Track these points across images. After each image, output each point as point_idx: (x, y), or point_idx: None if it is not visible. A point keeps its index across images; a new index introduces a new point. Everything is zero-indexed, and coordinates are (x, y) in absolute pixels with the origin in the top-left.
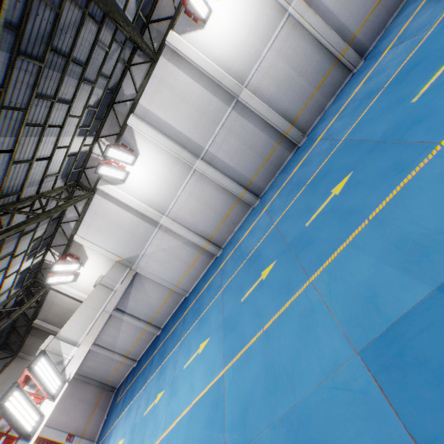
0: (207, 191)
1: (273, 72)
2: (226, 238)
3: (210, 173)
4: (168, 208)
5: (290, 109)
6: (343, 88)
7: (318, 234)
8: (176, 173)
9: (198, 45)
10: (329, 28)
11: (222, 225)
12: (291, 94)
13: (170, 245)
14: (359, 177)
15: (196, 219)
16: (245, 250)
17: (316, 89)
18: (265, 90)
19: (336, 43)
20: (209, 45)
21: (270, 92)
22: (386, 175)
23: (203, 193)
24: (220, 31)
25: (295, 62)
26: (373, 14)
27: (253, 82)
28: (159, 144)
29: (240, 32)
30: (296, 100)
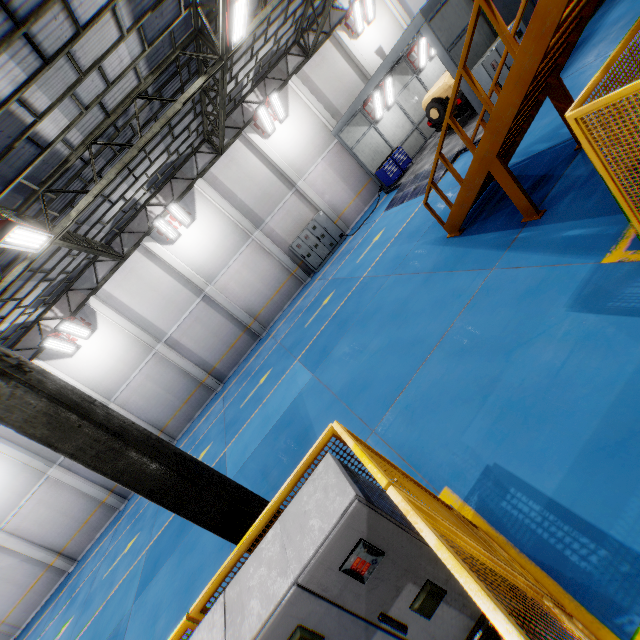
0: (62, 497)
1: (142, 390)
2: (84, 547)
3: (67, 480)
4: (7, 519)
5: (160, 418)
6: (208, 403)
7: (96, 596)
8: (24, 480)
9: (65, 368)
10: (191, 363)
11: (80, 533)
12: (161, 407)
13: (2, 566)
14: (135, 543)
15: (45, 529)
16: (79, 581)
17: (184, 402)
18: (134, 403)
19: (197, 373)
20: (77, 369)
21: (140, 405)
22: (134, 555)
23: (58, 500)
24: (90, 359)
25: (163, 383)
26: (228, 354)
27: (122, 397)
28: (5, 454)
29: (109, 361)
30: (166, 411)
